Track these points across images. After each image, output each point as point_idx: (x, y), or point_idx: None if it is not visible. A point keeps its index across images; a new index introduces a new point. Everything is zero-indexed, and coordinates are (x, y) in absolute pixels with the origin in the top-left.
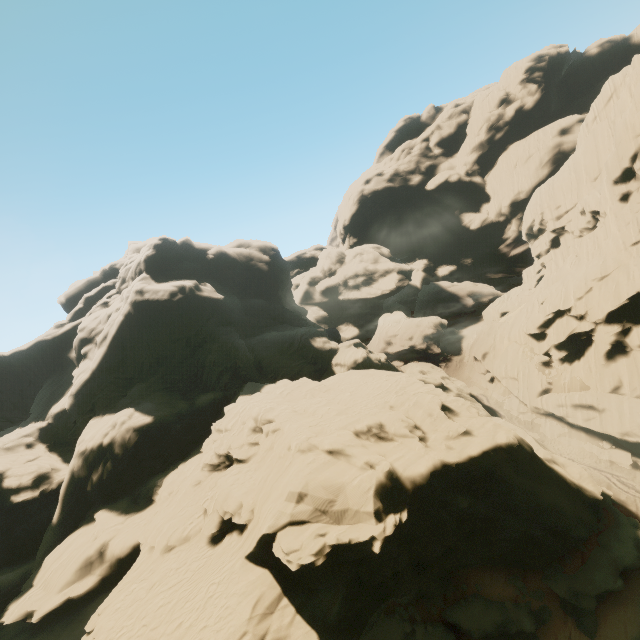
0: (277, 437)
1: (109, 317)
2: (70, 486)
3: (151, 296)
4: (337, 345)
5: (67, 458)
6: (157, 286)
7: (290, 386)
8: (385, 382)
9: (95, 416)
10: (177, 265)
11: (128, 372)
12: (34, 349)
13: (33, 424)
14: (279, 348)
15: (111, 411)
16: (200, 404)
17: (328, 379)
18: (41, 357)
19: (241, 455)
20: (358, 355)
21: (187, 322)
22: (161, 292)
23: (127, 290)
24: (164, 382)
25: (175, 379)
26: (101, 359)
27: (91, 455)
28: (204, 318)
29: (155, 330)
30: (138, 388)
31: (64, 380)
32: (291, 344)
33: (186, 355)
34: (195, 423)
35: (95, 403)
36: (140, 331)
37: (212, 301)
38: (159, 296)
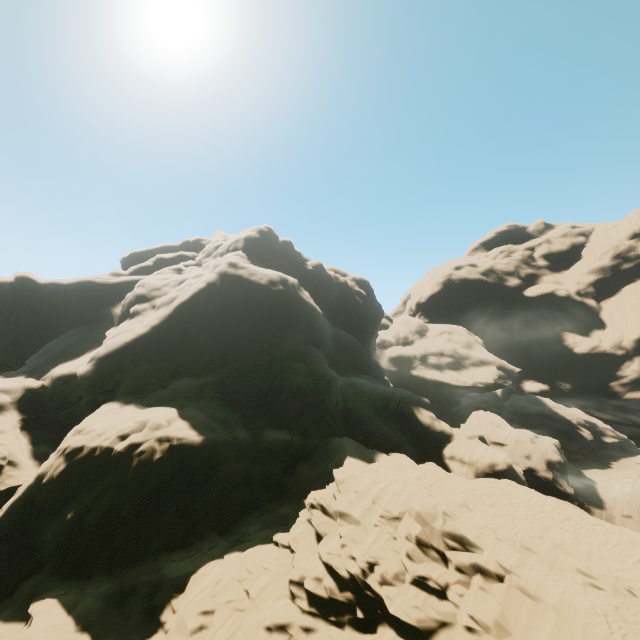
0: (520, 609)
1: (182, 282)
2: (20, 511)
3: (246, 274)
4: (451, 429)
5: (40, 451)
6: (255, 267)
7: (429, 471)
8: (626, 535)
9: (114, 400)
10: (276, 259)
11: (180, 356)
12: (75, 288)
13: (22, 378)
14: (371, 403)
15: (140, 402)
16: (269, 443)
17: (479, 482)
18: (77, 301)
19: (413, 616)
20: (499, 457)
21: (279, 321)
22: (259, 274)
23: (217, 259)
24: (222, 389)
25: (238, 391)
26: (155, 324)
27: (83, 465)
28: (298, 326)
29: (237, 315)
30: (187, 383)
31: (91, 337)
32: (386, 404)
33: (260, 364)
34: (255, 473)
35: (121, 381)
36: (217, 309)
37: (311, 310)
38: (256, 277)
